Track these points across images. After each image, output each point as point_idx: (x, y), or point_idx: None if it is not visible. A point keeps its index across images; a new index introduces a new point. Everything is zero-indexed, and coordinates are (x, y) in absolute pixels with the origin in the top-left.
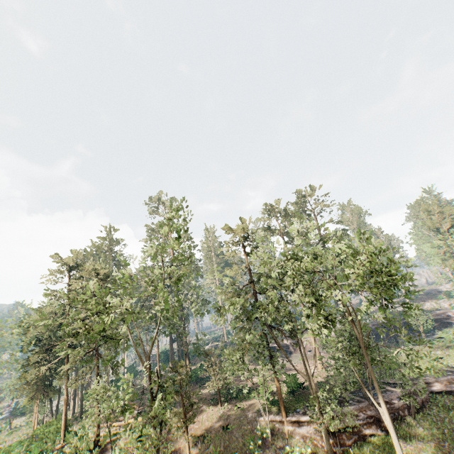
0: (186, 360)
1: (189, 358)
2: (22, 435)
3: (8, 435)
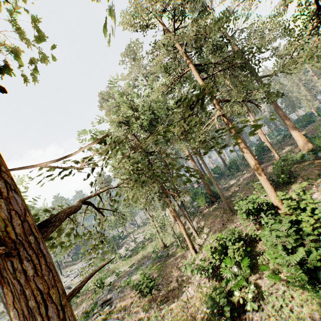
0: (297, 132)
1: (298, 131)
2: (143, 257)
3: (128, 260)
